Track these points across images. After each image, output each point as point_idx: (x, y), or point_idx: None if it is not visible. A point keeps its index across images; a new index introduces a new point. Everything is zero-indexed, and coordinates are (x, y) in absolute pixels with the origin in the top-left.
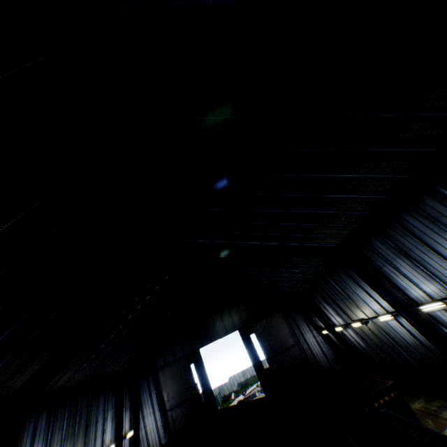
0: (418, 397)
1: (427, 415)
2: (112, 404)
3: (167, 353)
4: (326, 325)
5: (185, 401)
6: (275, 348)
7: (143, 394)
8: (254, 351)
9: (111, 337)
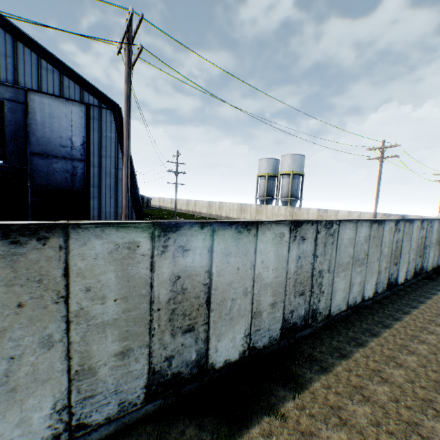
0: None
1: None
2: None
3: None
4: None
5: None
6: None
7: None
8: None
9: None
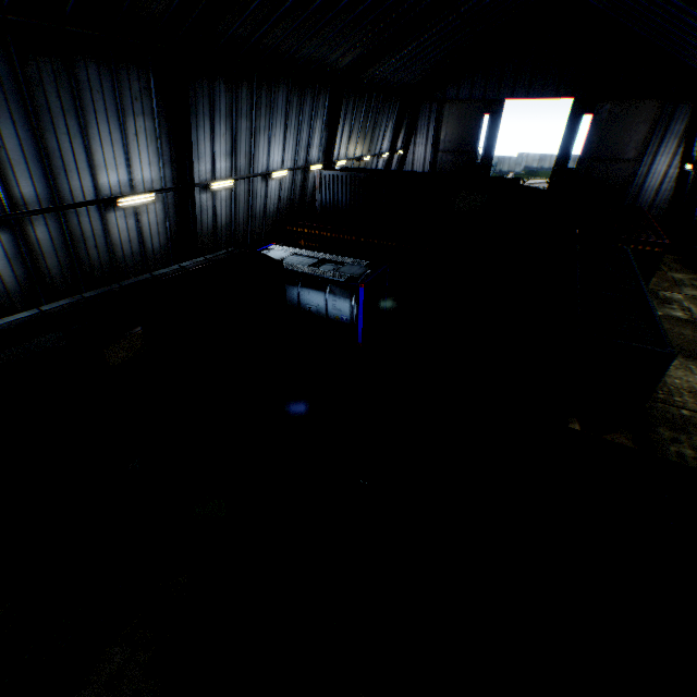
0: (687, 275)
1: (670, 283)
2: (394, 117)
3: (465, 86)
4: (696, 161)
5: (460, 152)
6: (600, 152)
7: (421, 122)
8: (571, 141)
9: (420, 42)
